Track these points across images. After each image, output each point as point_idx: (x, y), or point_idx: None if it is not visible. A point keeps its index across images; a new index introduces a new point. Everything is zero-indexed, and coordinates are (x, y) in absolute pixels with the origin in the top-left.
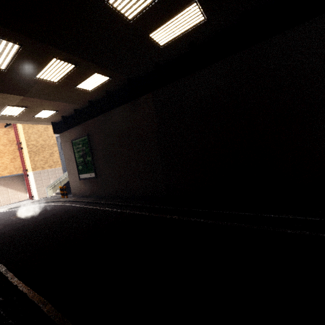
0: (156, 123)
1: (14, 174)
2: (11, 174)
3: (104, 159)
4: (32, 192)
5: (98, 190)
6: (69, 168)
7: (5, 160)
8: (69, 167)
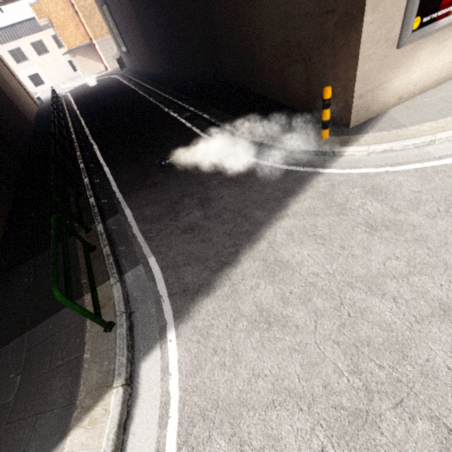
0: (129, 0)
1: (85, 44)
2: (83, 44)
3: (124, 34)
4: (105, 63)
5: (134, 65)
6: (113, 39)
7: (71, 29)
8: (113, 39)
